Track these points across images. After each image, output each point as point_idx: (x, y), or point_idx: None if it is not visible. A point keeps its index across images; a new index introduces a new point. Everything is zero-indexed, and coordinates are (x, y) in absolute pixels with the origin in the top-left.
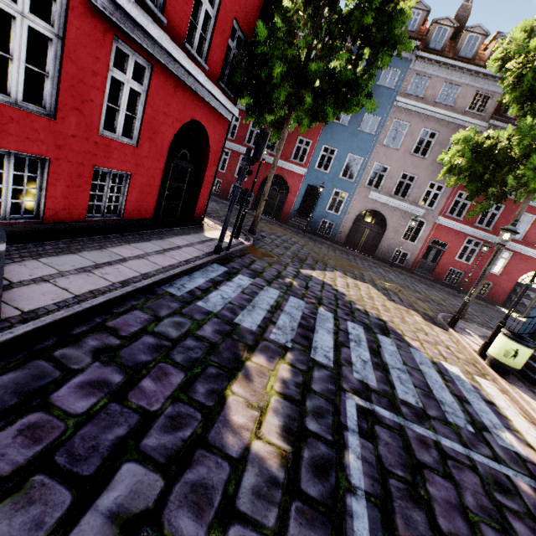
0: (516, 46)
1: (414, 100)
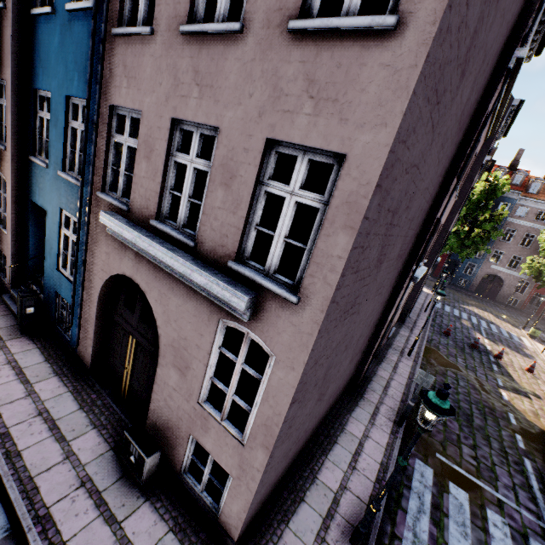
0: (541, 241)
1: (519, 218)
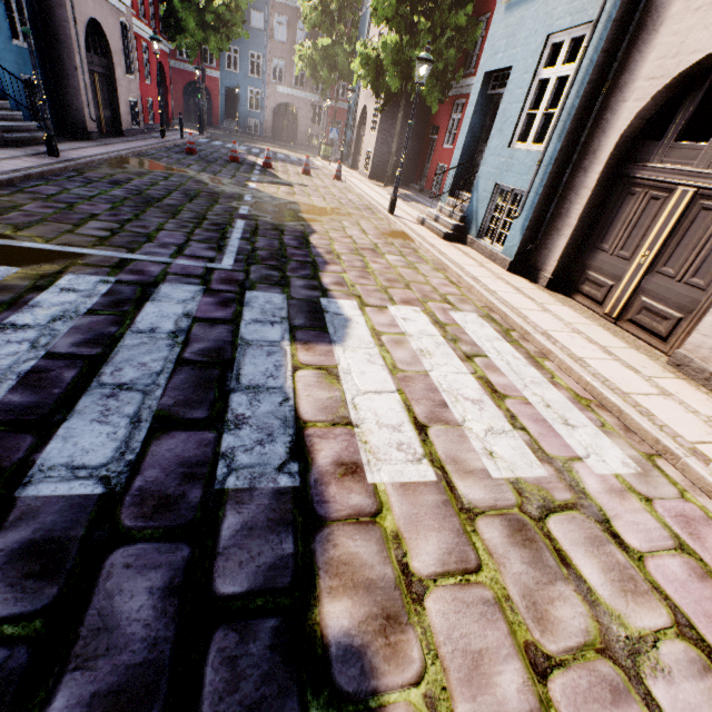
0: (300, 2)
1: None
